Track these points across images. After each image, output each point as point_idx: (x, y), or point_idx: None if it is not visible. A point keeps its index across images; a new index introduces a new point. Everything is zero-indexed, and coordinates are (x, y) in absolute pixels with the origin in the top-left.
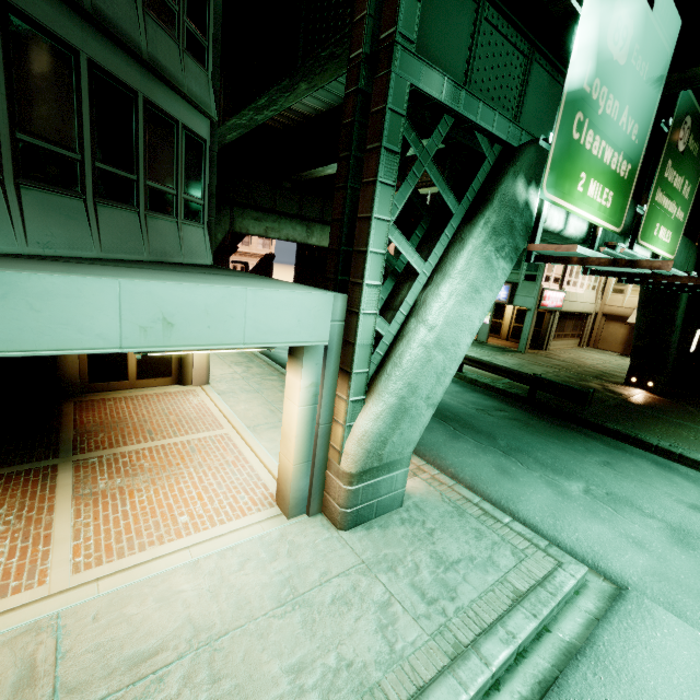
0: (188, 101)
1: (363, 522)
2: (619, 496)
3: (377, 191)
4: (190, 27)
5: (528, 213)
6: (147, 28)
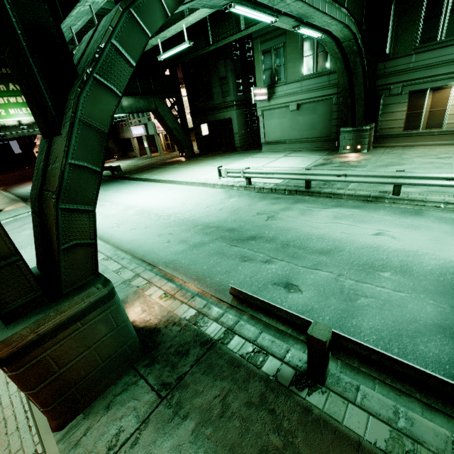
0: None
1: None
2: None
3: None
4: None
5: None
6: None
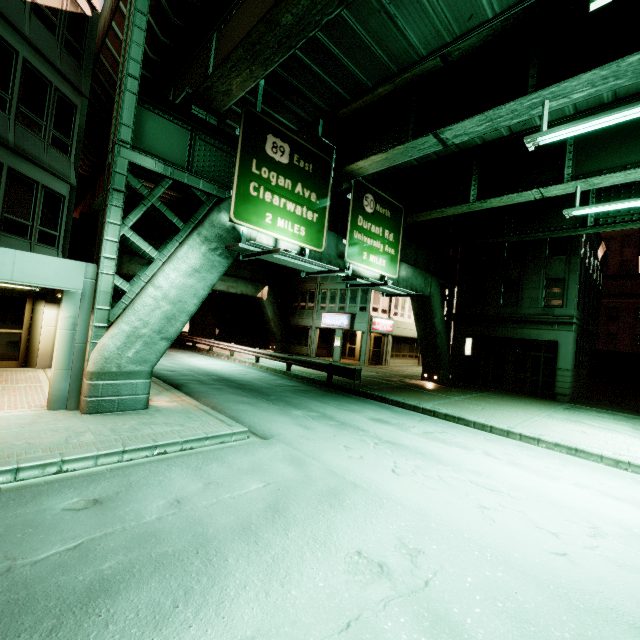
0: (49, 172)
1: (105, 412)
2: (327, 415)
3: (109, 209)
4: (56, 133)
5: (237, 233)
6: (16, 132)
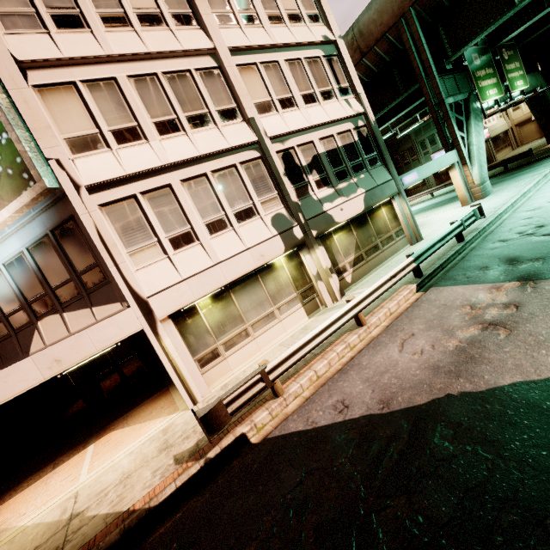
0: None
1: (487, 196)
2: None
3: (453, 125)
4: None
5: (479, 109)
6: None
